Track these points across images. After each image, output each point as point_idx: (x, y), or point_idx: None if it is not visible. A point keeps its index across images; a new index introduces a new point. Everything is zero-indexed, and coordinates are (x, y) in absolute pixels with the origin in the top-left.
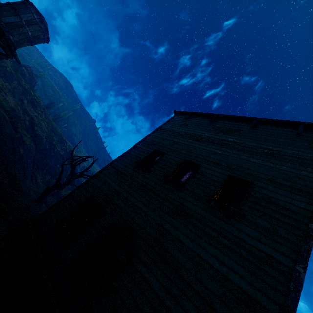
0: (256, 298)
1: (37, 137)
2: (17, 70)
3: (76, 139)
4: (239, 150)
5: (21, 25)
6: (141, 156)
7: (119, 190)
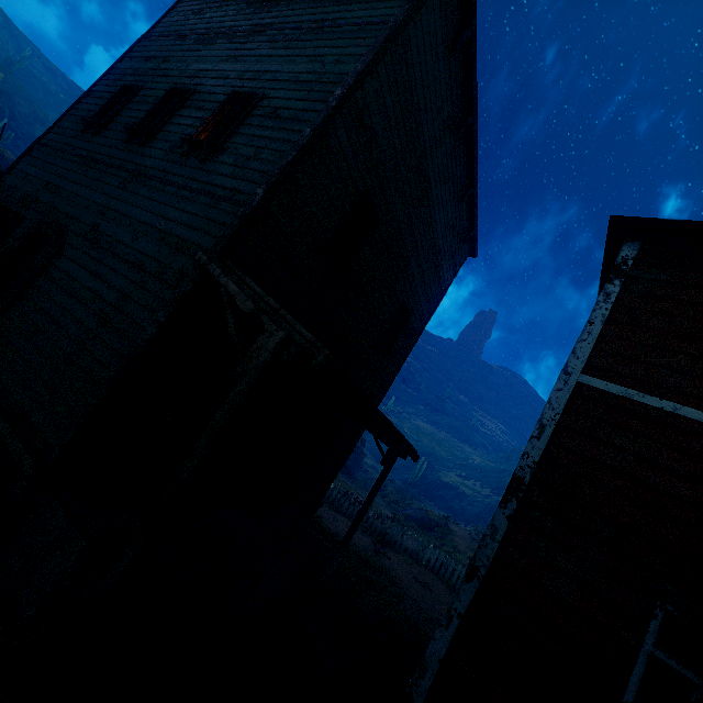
0: (194, 241)
1: None
2: None
3: None
4: (271, 39)
5: None
6: (96, 108)
7: (49, 179)
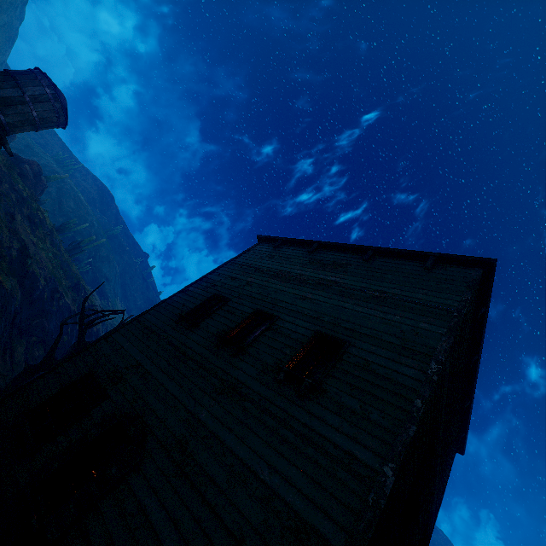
0: (314, 524)
1: (30, 277)
2: (14, 168)
3: (108, 285)
4: (340, 293)
5: (22, 101)
6: (190, 304)
7: (140, 359)
